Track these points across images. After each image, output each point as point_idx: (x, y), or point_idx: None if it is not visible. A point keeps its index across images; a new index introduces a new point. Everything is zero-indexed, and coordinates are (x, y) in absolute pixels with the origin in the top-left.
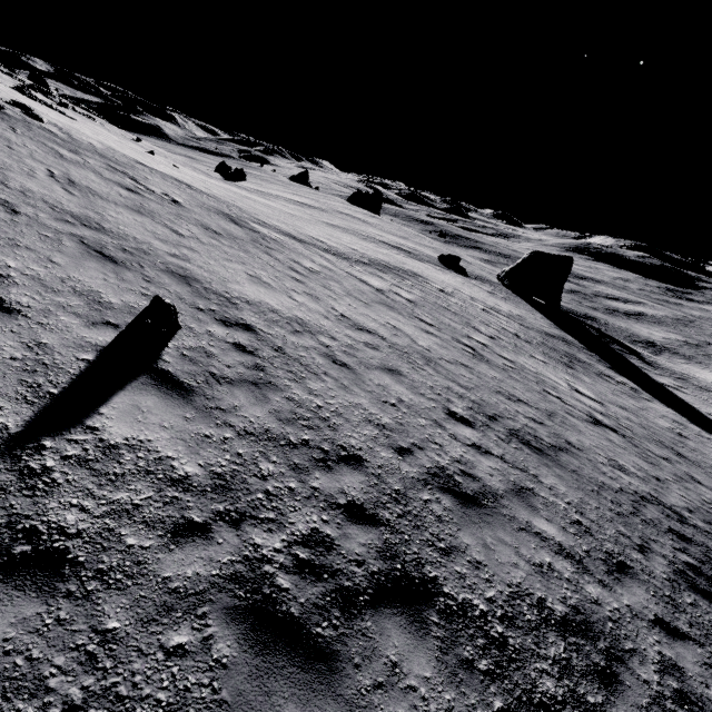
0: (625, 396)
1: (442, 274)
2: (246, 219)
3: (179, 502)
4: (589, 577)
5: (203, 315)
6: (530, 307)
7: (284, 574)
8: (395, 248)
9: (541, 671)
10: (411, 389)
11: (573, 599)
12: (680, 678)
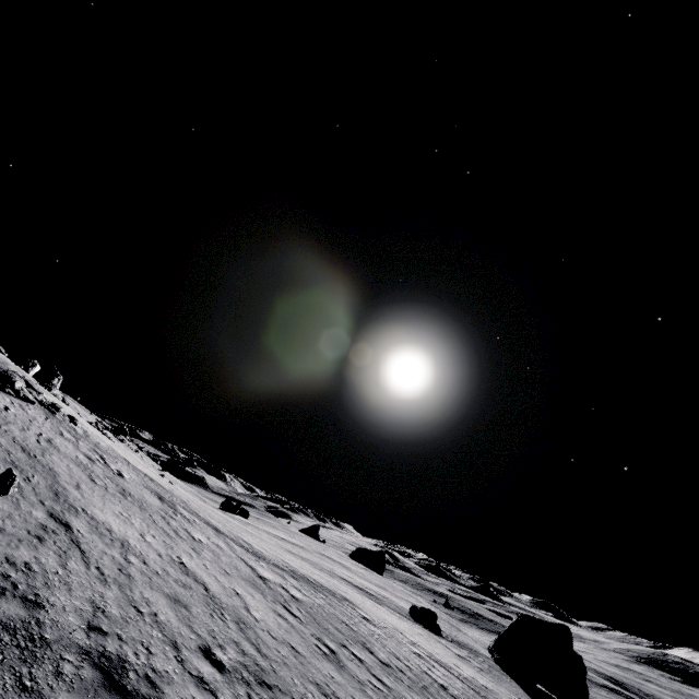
0: None
1: (394, 617)
2: (178, 504)
3: None
4: None
5: (41, 505)
6: (520, 690)
7: None
8: (354, 586)
9: None
10: (181, 617)
11: None
12: None
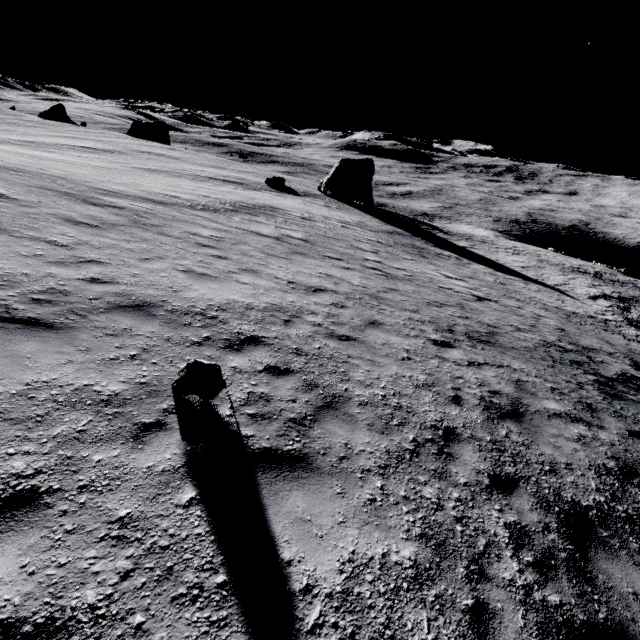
0: (461, 267)
1: (284, 199)
2: (91, 193)
3: (443, 598)
4: (594, 428)
5: (207, 350)
6: (358, 211)
7: (545, 590)
8: (227, 182)
9: None
10: (399, 335)
11: (607, 451)
12: None
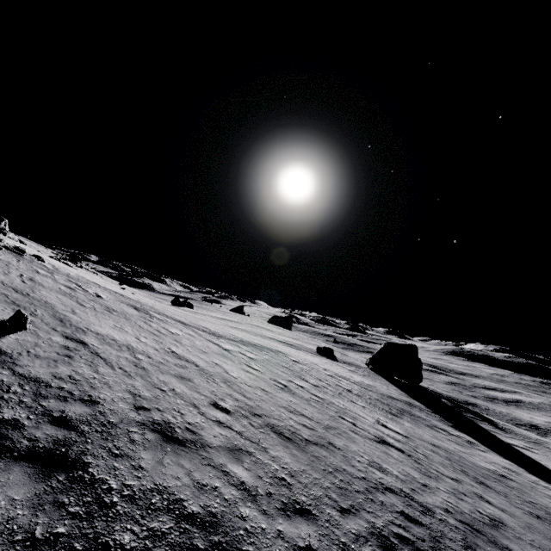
0: (451, 442)
1: (309, 356)
2: (149, 310)
3: None
4: (252, 505)
5: (55, 332)
6: (387, 382)
7: None
8: (280, 341)
9: (128, 529)
10: (190, 388)
11: (217, 508)
12: None
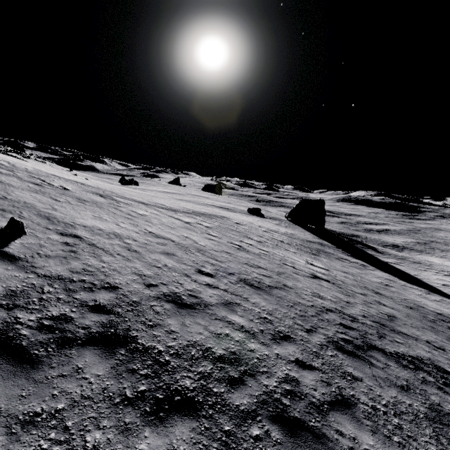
0: (353, 268)
1: (245, 217)
2: (112, 196)
3: None
4: (254, 340)
5: (49, 231)
6: (303, 229)
7: (28, 329)
8: (219, 207)
9: (185, 376)
10: (177, 261)
11: (234, 348)
12: (295, 385)
